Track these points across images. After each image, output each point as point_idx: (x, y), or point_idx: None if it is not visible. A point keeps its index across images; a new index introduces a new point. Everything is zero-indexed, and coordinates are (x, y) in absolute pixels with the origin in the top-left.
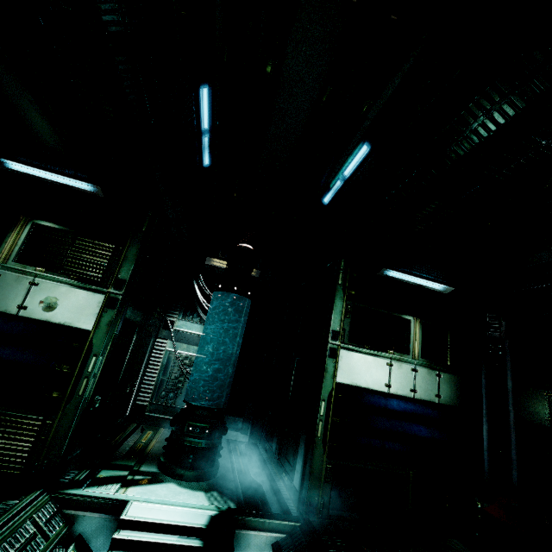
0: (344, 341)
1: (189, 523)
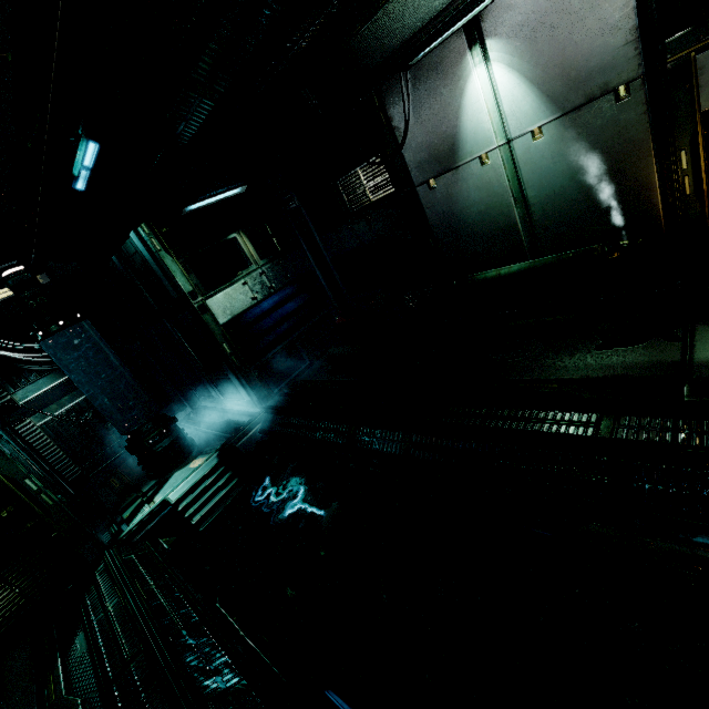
0: (204, 294)
1: (210, 468)
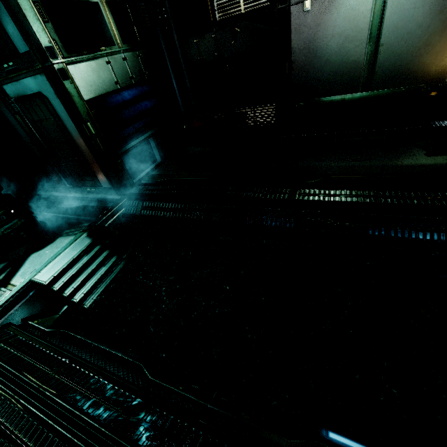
0: (64, 56)
1: (83, 247)
